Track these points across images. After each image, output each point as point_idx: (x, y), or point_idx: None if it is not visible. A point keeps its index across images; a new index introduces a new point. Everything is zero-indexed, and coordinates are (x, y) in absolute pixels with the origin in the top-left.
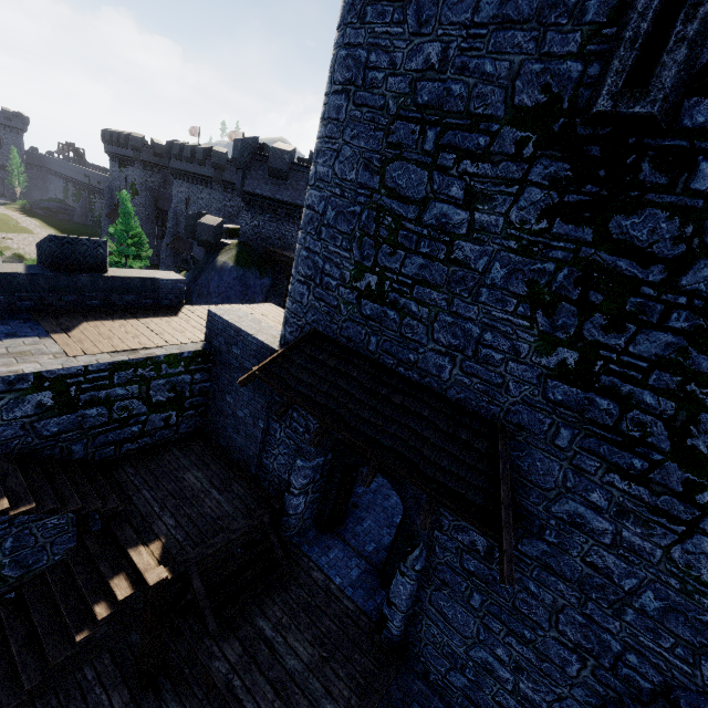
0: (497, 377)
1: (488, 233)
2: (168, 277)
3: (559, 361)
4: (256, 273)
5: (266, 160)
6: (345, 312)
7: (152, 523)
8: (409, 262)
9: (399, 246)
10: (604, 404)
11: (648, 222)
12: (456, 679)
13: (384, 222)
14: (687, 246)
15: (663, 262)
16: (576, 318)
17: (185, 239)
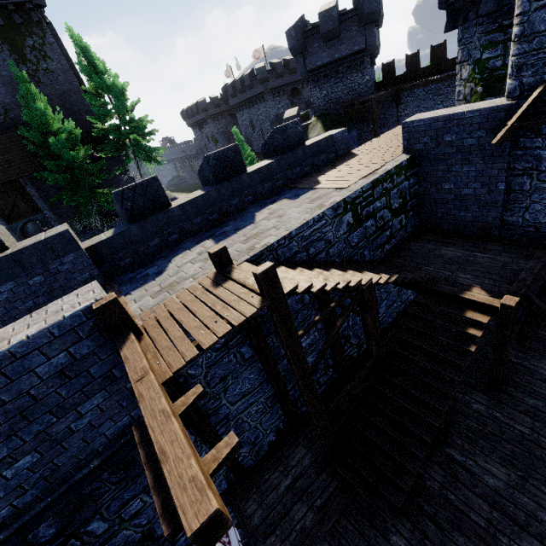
0: None
1: None
2: (336, 132)
3: None
4: None
5: (316, 31)
6: None
7: (455, 281)
8: None
9: None
10: None
11: None
12: None
13: None
14: None
15: None
16: None
17: (260, 152)
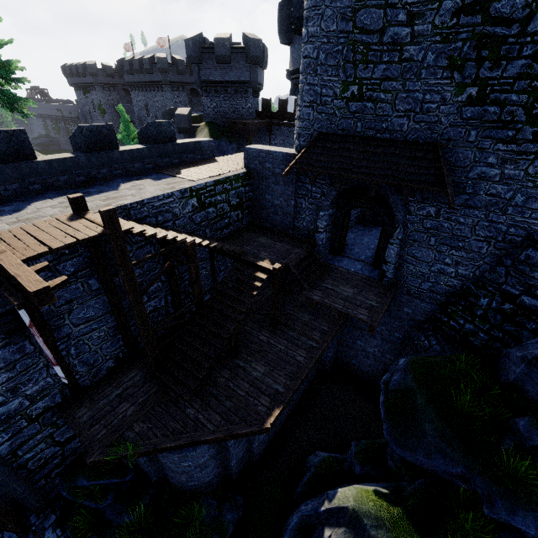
0: (434, 118)
1: (423, 37)
2: (204, 139)
3: (467, 96)
4: (226, 141)
5: (212, 51)
6: (339, 115)
7: (258, 255)
8: (377, 70)
9: (370, 62)
10: (492, 109)
11: (510, 2)
12: (425, 286)
13: (358, 51)
14: (529, 9)
15: (518, 22)
16: (475, 68)
17: None
